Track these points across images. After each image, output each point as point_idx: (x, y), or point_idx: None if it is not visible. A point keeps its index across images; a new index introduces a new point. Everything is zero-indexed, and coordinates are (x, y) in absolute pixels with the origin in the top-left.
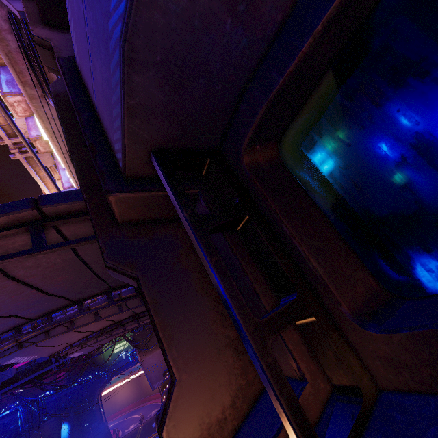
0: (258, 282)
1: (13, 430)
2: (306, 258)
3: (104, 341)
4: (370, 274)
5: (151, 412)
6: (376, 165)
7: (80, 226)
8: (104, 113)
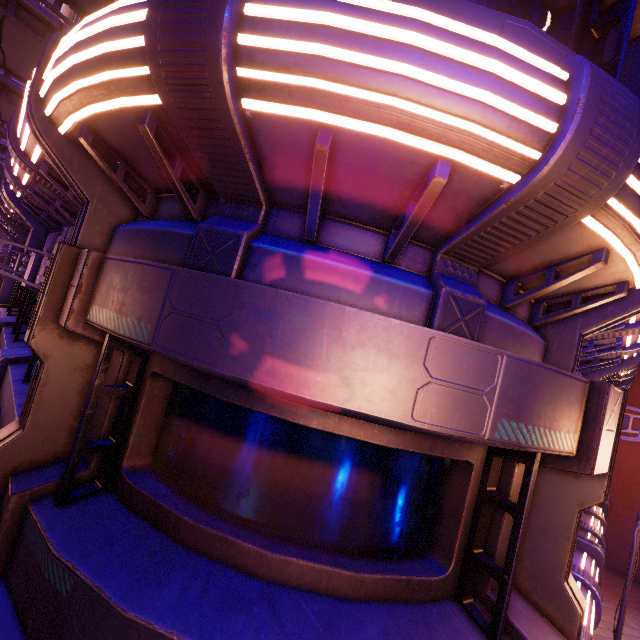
0: None
1: None
2: None
3: None
4: None
5: None
6: None
7: None
8: None
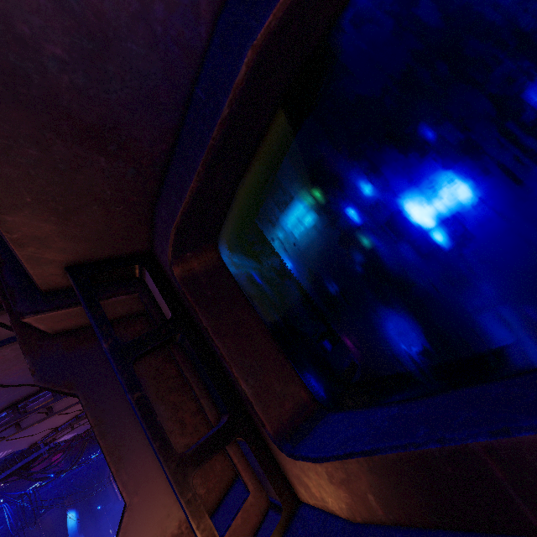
0: (205, 395)
1: (2, 531)
2: (236, 380)
3: None
4: (303, 385)
5: None
6: (289, 289)
7: None
8: None
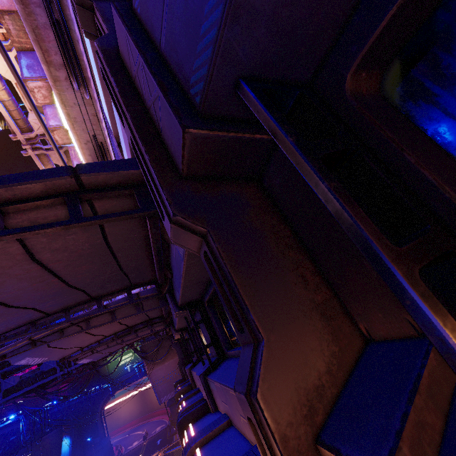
0: None
1: (14, 441)
2: (440, 187)
3: (114, 349)
4: None
5: (156, 428)
6: None
7: (115, 203)
8: (179, 43)
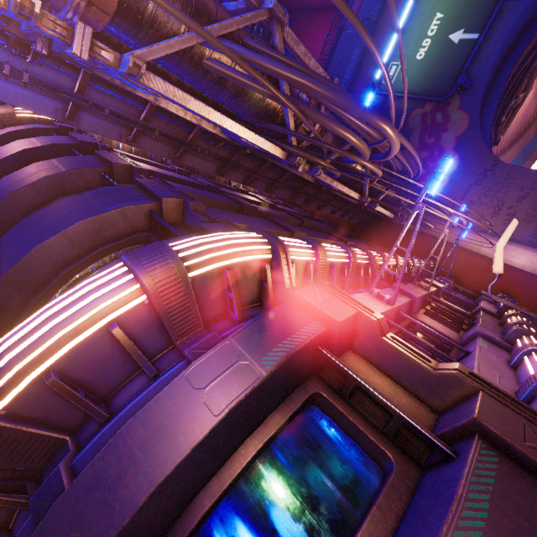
0: None
1: None
2: None
3: None
4: None
5: None
6: None
7: None
8: None
